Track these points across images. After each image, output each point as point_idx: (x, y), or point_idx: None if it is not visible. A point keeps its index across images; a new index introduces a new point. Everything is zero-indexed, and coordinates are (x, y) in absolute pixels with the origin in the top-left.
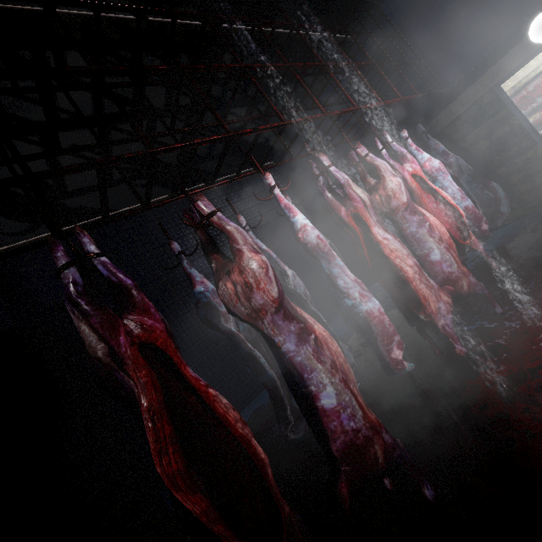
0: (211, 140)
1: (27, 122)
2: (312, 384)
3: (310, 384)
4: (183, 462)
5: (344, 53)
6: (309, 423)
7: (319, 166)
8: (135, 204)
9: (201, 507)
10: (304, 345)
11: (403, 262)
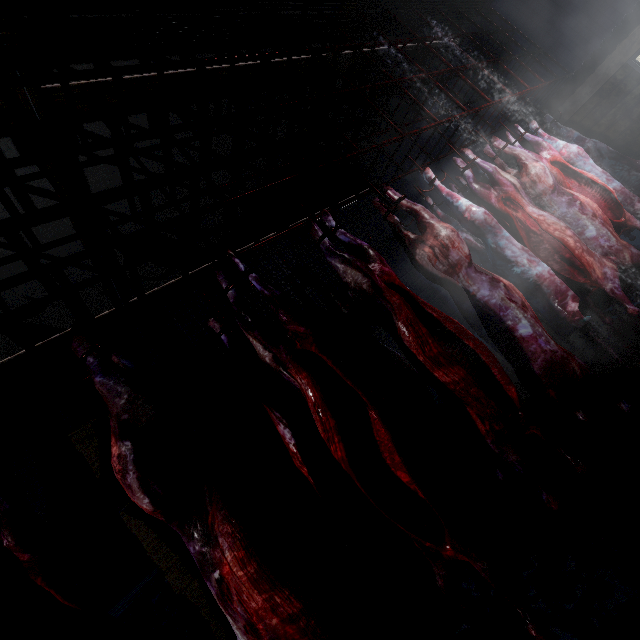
0: (392, 141)
1: (185, 167)
2: (508, 319)
3: (506, 320)
4: (440, 348)
5: (468, 56)
6: (508, 355)
7: (463, 161)
8: (248, 244)
9: (459, 376)
10: (496, 290)
11: (562, 233)
